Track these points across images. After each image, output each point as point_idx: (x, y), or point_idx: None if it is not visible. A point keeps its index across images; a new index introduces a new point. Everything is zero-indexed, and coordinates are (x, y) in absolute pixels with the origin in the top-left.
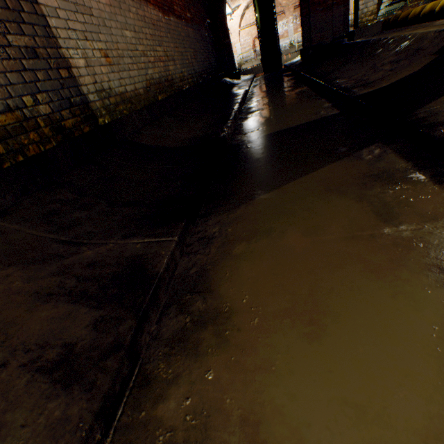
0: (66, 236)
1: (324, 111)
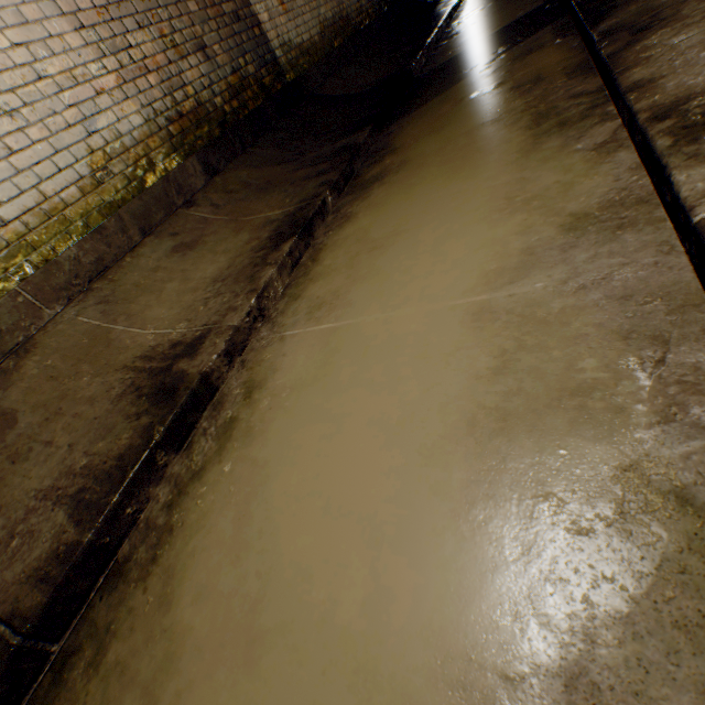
0: (294, 153)
1: (529, 8)
